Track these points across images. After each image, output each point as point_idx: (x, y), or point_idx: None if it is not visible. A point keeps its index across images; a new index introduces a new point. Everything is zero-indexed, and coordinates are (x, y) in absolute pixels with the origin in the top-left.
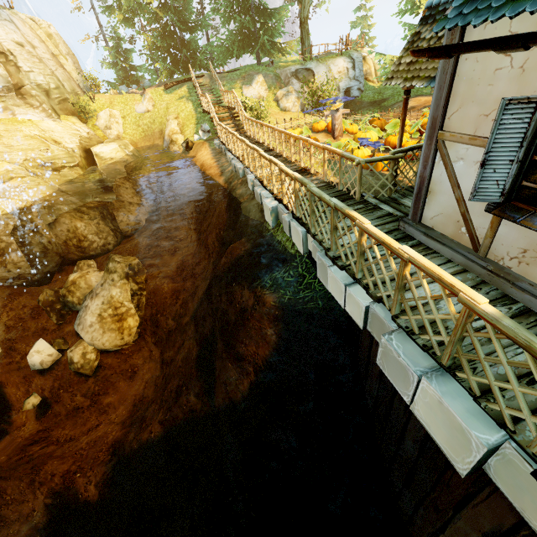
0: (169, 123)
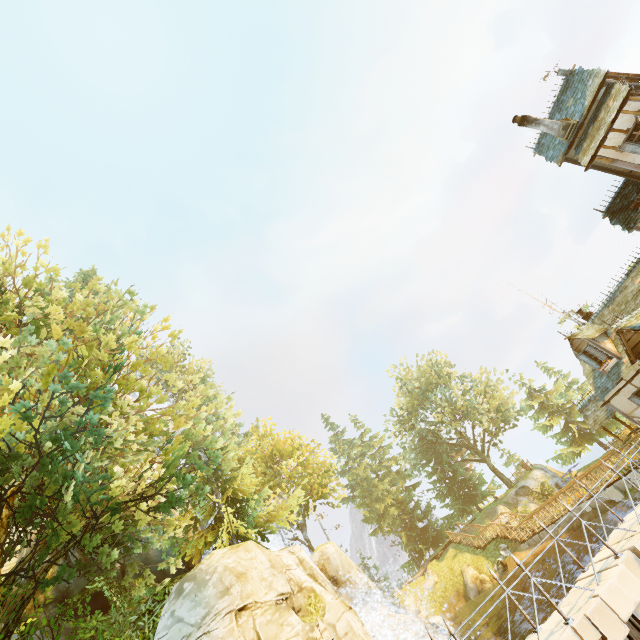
0: (466, 572)
